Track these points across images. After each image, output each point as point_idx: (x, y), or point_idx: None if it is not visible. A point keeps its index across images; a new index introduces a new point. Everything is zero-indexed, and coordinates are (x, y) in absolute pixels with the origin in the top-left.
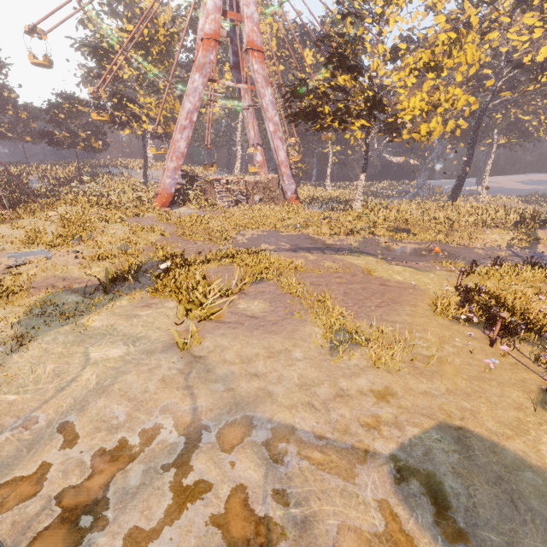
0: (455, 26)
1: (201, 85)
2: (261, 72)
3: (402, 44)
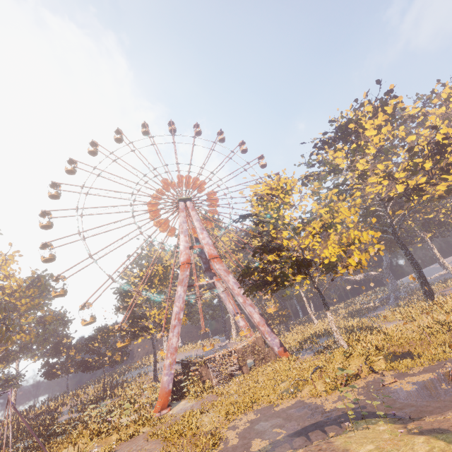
0: (325, 204)
1: (183, 292)
2: (221, 268)
3: (298, 225)
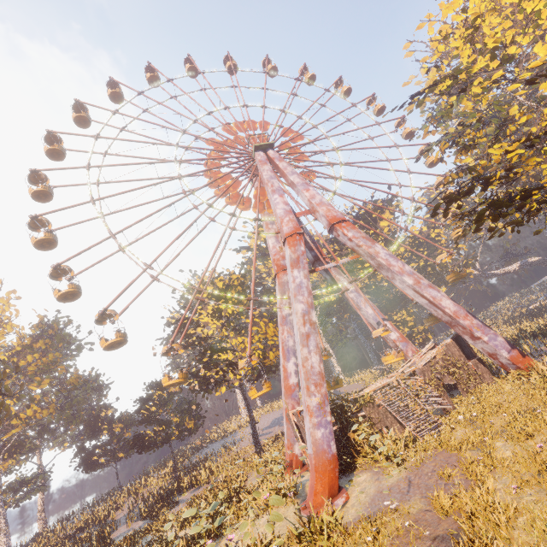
0: None
1: (304, 279)
2: (358, 235)
3: None
